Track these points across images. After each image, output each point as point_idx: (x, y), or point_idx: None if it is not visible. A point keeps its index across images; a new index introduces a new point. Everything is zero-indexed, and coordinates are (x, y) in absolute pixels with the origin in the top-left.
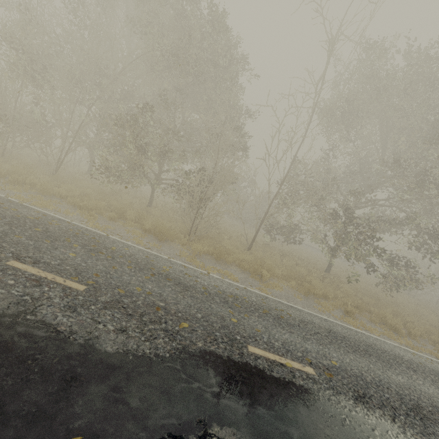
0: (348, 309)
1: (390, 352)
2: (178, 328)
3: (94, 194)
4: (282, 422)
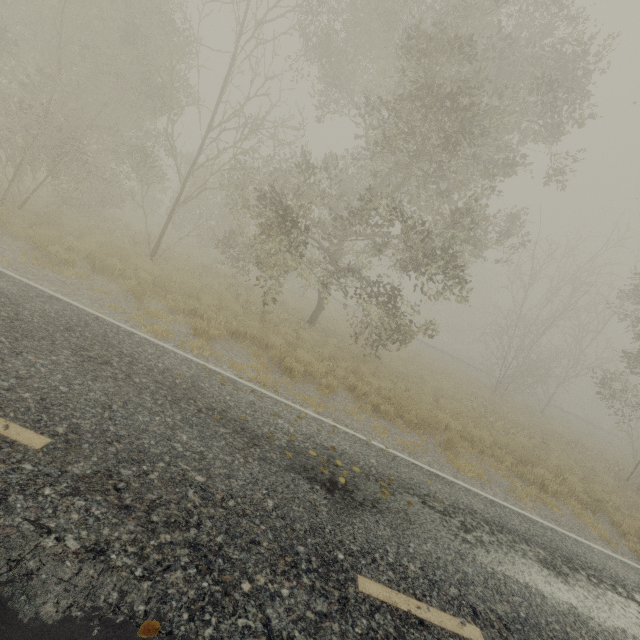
0: (198, 323)
1: (123, 349)
2: None
3: None
4: None
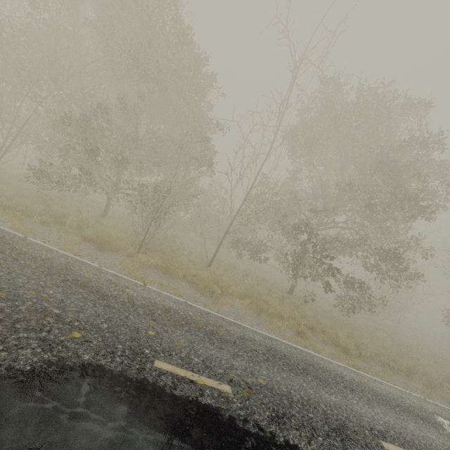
0: (300, 328)
1: (332, 371)
2: (63, 338)
3: (34, 197)
4: (160, 449)
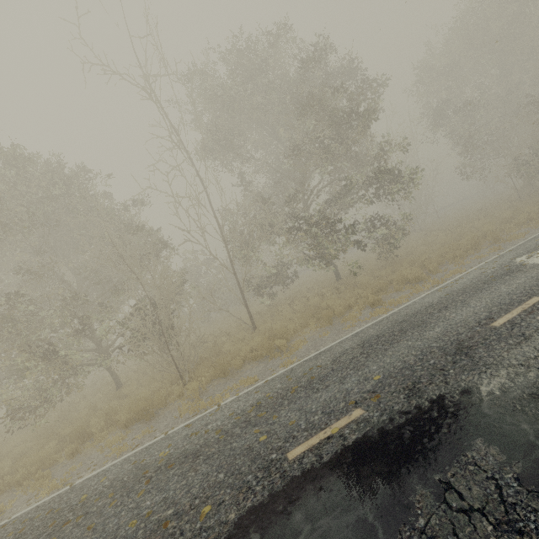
0: (371, 300)
1: (421, 309)
2: (199, 525)
3: (35, 443)
4: (351, 511)
